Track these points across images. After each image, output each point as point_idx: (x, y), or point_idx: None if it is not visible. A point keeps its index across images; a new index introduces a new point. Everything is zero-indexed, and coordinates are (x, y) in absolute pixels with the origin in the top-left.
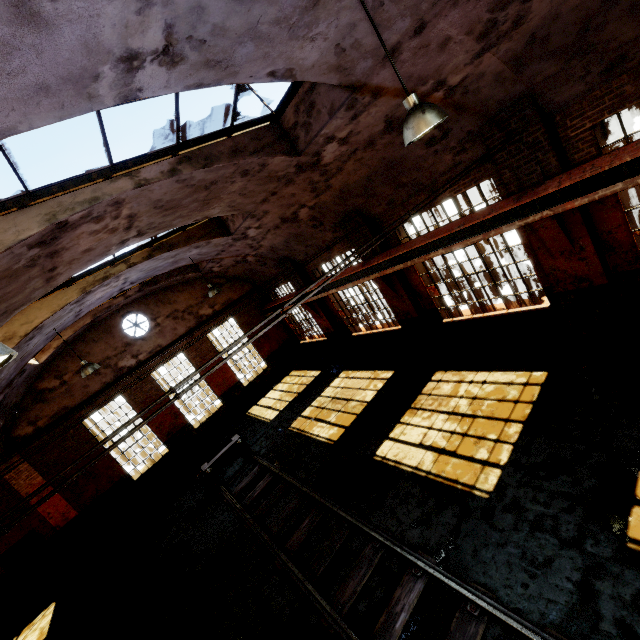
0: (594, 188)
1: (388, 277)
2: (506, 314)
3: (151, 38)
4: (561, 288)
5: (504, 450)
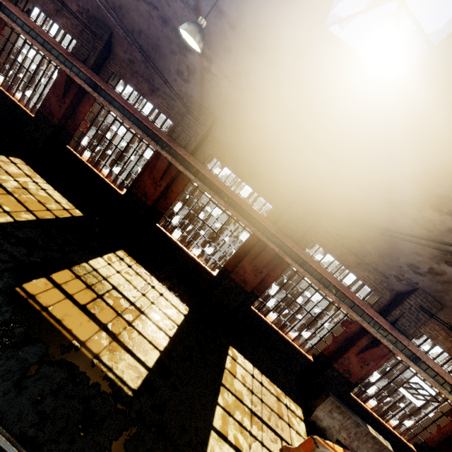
0: (188, 170)
1: (73, 83)
2: (102, 178)
3: None
4: (136, 191)
5: (5, 218)
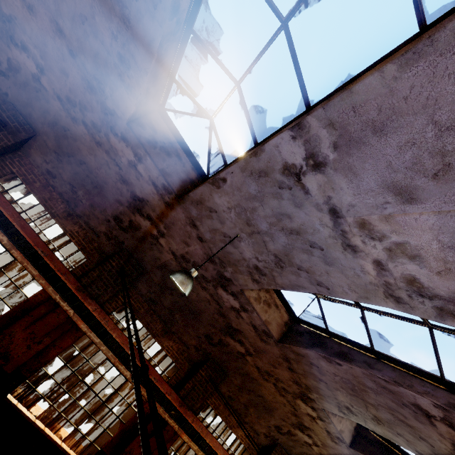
0: (94, 329)
1: None
2: None
3: (312, 182)
4: None
5: None
